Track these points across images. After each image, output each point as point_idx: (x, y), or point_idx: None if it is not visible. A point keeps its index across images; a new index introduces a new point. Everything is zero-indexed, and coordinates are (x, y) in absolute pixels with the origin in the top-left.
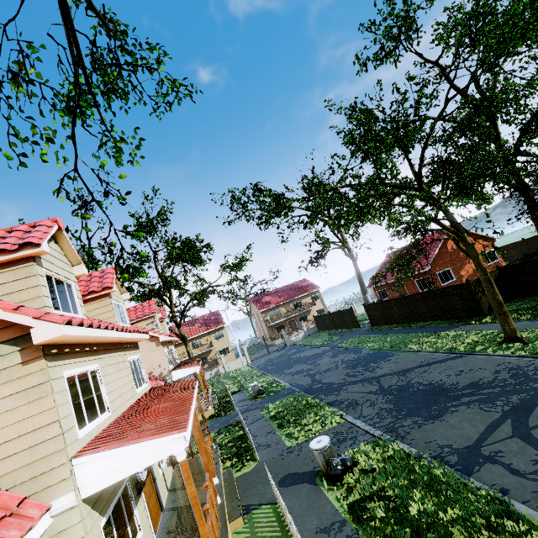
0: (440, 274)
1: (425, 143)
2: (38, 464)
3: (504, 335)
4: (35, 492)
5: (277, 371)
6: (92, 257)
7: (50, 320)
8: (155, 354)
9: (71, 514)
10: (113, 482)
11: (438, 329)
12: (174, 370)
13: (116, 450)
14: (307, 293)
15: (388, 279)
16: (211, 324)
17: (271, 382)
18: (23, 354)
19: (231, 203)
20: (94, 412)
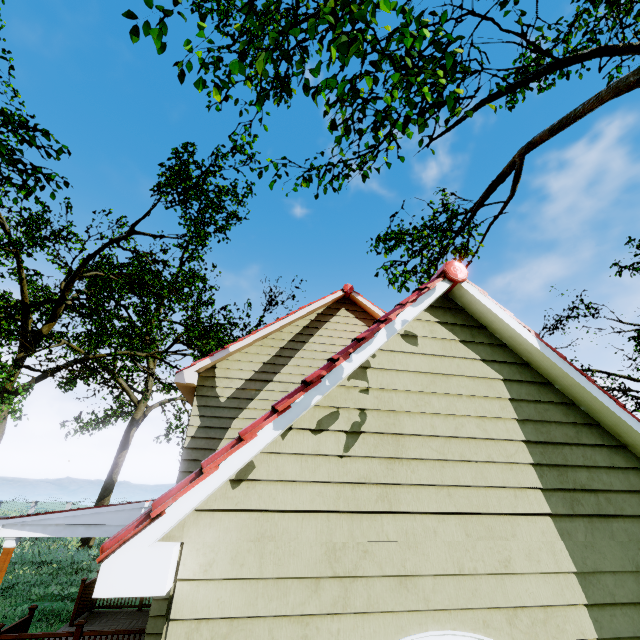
0: None
1: None
2: None
3: None
4: None
5: None
6: None
7: None
8: None
9: None
10: None
11: None
12: None
13: None
14: None
15: None
16: None
17: None
18: None
19: None
20: None
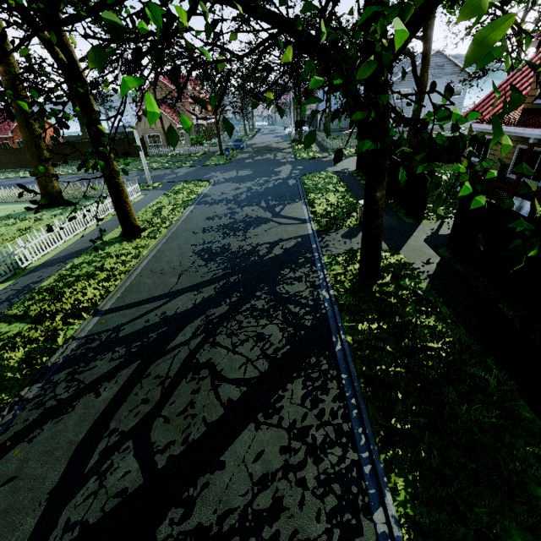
0: (19, 142)
1: None
2: None
3: None
4: None
5: None
6: None
7: None
8: None
9: None
10: None
11: (18, 171)
12: None
13: None
14: None
15: None
16: None
17: None
18: None
19: None
20: None
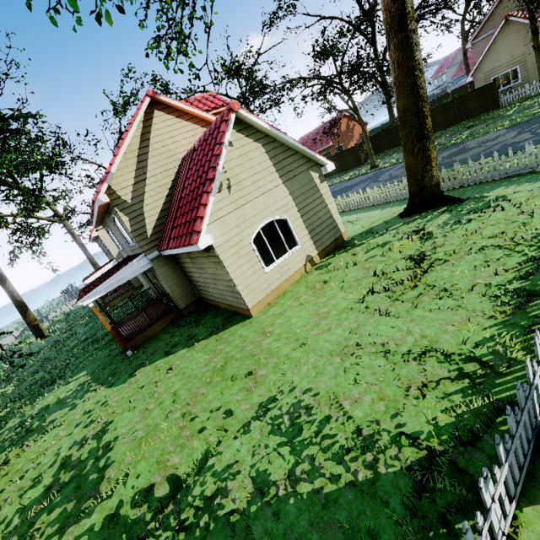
0: (337, 148)
1: (344, 53)
2: None
3: (371, 166)
4: None
5: None
6: None
7: None
8: None
9: None
10: None
11: (340, 176)
12: None
13: None
14: None
15: None
16: None
17: None
18: None
19: (152, 84)
20: None
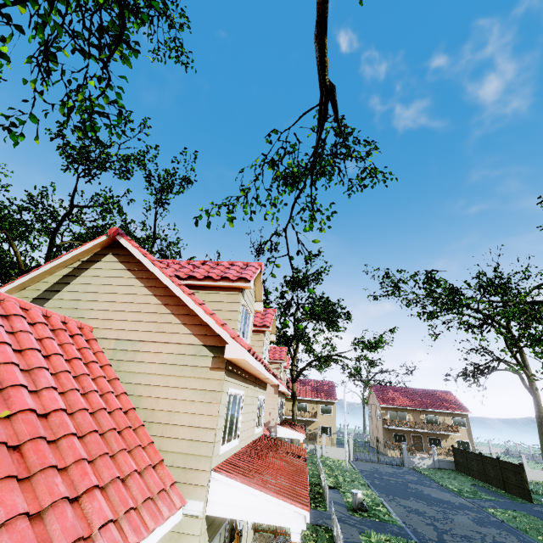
0: None
1: None
2: (191, 458)
3: None
4: (181, 481)
5: (387, 493)
6: (266, 297)
7: (240, 343)
8: (270, 400)
9: (195, 523)
10: (232, 516)
11: None
12: (281, 425)
13: (244, 487)
14: (448, 411)
15: None
16: (322, 393)
17: (377, 502)
18: (214, 361)
19: (383, 278)
20: (231, 434)
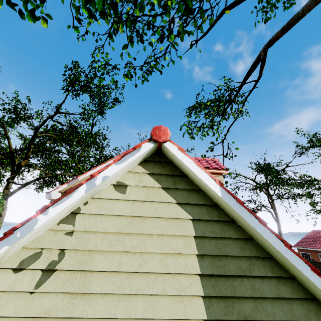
0: None
1: None
2: None
3: None
4: None
5: None
6: None
7: None
8: None
9: None
10: None
11: None
12: None
13: None
14: None
15: (315, 247)
16: None
17: None
18: None
19: None
20: None
